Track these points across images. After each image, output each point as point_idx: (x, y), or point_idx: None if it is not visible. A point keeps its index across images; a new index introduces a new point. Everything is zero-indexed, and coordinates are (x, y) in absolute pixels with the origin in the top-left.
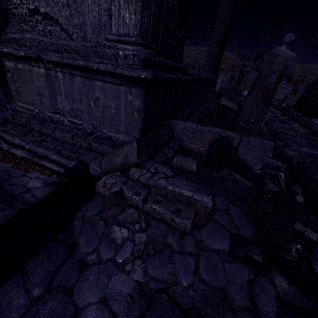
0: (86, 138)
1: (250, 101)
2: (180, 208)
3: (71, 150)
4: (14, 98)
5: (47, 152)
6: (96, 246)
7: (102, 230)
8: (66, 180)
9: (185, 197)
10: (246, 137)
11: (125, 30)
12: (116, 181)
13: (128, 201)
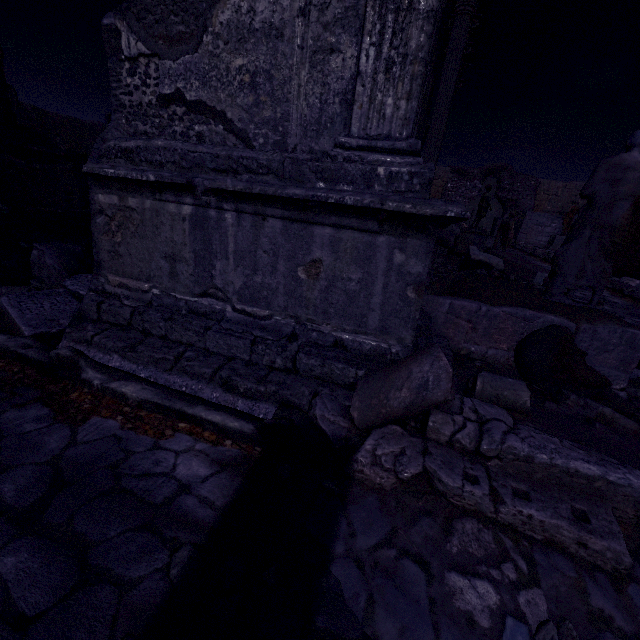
0: (284, 347)
1: (576, 252)
2: (578, 508)
3: (254, 376)
4: (103, 267)
5: (196, 385)
6: None
7: (424, 590)
8: (260, 452)
9: (581, 478)
10: (587, 324)
11: (381, 128)
12: (402, 448)
13: (452, 500)
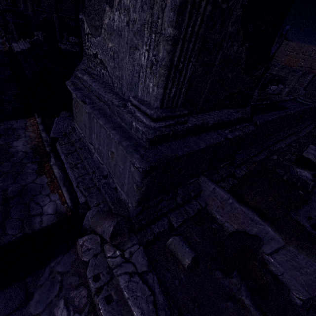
0: (100, 179)
1: None
2: None
3: (86, 186)
4: (74, 119)
5: (73, 178)
6: (39, 312)
7: (53, 297)
8: (70, 214)
9: None
10: (294, 248)
11: (148, 98)
12: (91, 247)
13: (87, 279)
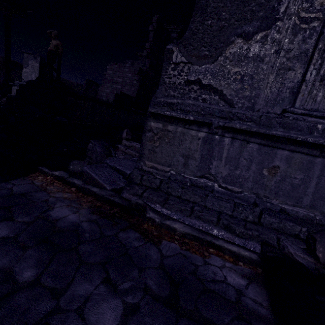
0: (253, 209)
1: None
2: None
3: (241, 225)
4: (143, 157)
5: (208, 226)
6: None
7: None
8: (261, 271)
9: None
10: None
11: (312, 106)
12: None
13: None
